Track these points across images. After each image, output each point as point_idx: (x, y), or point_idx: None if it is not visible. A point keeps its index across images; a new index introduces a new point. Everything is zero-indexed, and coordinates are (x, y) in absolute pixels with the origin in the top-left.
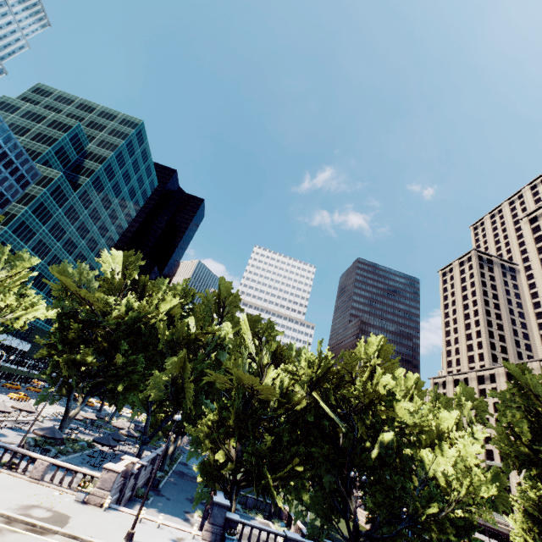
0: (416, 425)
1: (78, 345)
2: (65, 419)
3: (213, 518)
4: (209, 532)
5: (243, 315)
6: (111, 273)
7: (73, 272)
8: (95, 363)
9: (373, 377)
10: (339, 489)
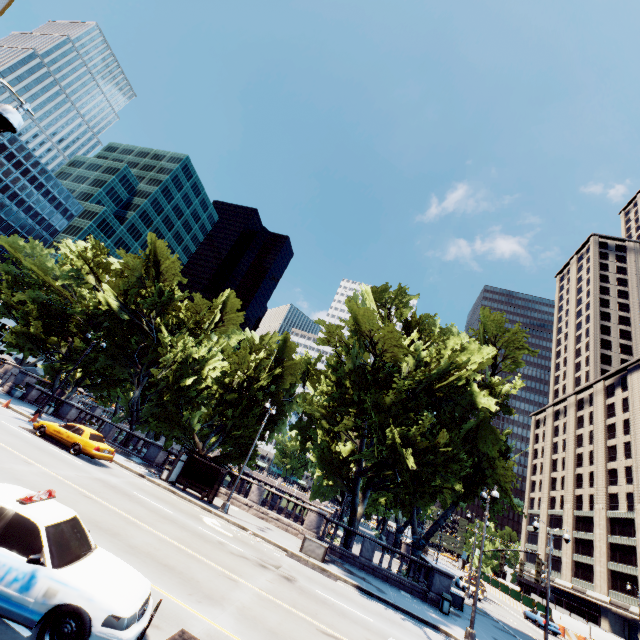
0: (189, 319)
1: (11, 293)
2: (22, 363)
3: (16, 380)
4: (9, 387)
5: (114, 259)
6: (66, 254)
7: (23, 246)
8: (20, 307)
9: (159, 279)
10: (131, 380)
